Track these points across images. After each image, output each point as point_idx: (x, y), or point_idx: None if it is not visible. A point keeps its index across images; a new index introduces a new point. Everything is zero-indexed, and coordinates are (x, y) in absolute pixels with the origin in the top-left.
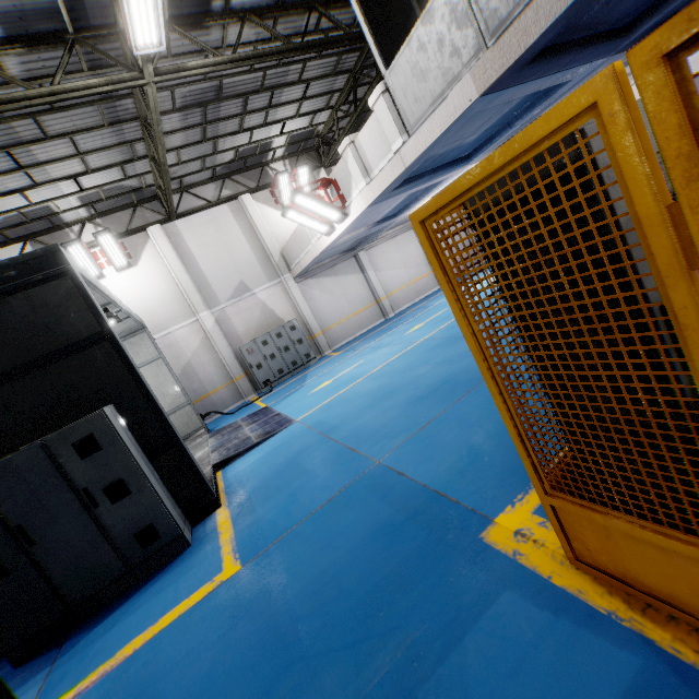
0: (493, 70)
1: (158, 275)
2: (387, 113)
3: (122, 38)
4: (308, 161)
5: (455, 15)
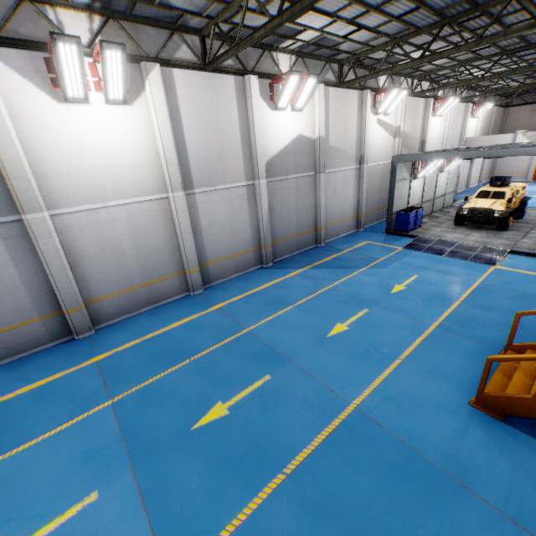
0: None
1: (443, 126)
2: None
3: None
4: (482, 98)
5: None
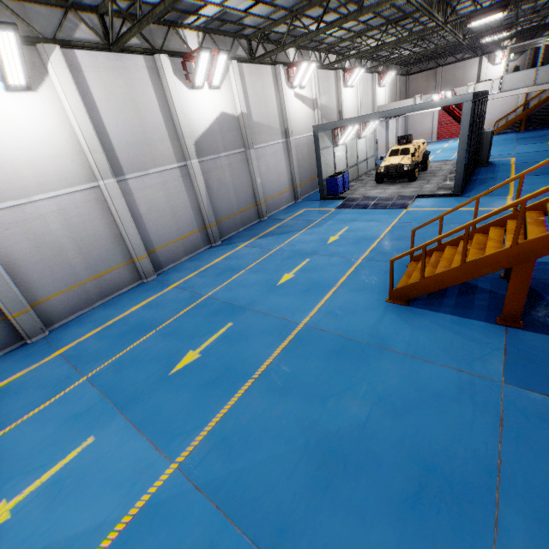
0: (532, 90)
1: (355, 96)
2: (498, 84)
3: (464, 26)
4: (385, 68)
5: (531, 76)
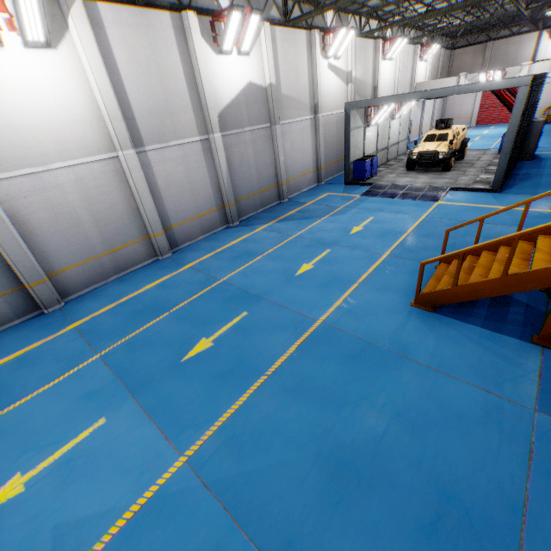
0: None
1: (393, 71)
2: None
3: None
4: (430, 39)
5: None
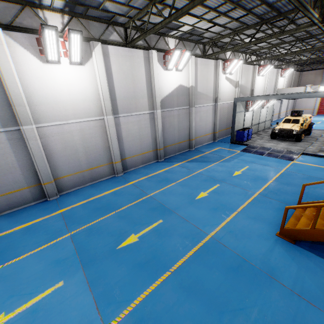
0: None
1: (264, 81)
2: None
3: None
4: (287, 66)
5: None
